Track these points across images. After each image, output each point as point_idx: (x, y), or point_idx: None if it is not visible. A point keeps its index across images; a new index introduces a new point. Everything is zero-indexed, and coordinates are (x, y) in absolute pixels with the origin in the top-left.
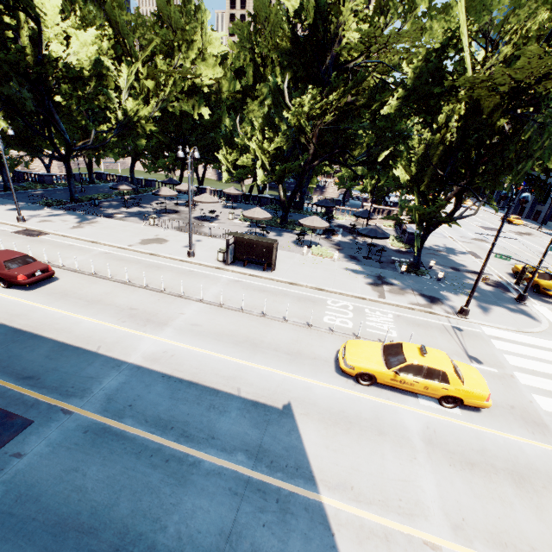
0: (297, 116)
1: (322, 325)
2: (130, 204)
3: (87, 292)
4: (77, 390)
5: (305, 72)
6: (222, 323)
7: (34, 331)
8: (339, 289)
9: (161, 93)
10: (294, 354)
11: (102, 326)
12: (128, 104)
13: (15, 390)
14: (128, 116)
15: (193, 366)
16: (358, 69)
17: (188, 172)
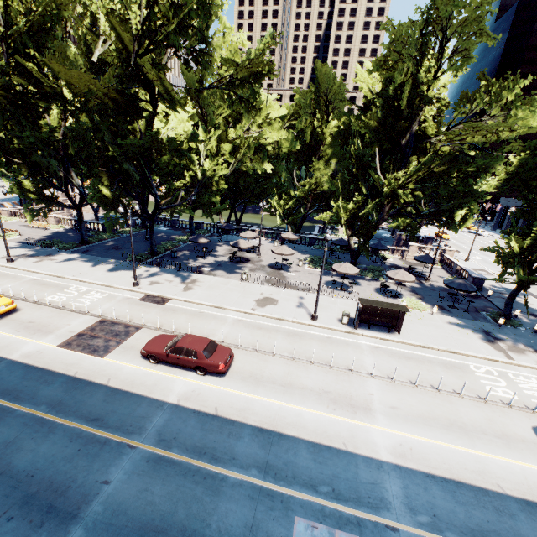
0: (394, 187)
1: (492, 398)
2: (201, 253)
3: (271, 374)
4: (375, 500)
5: (389, 145)
6: (413, 404)
7: (275, 429)
8: (468, 351)
9: (238, 155)
10: (502, 436)
11: (322, 417)
12: (206, 165)
13: (328, 505)
14: (206, 175)
15: (438, 460)
16: (439, 144)
17: (325, 248)
